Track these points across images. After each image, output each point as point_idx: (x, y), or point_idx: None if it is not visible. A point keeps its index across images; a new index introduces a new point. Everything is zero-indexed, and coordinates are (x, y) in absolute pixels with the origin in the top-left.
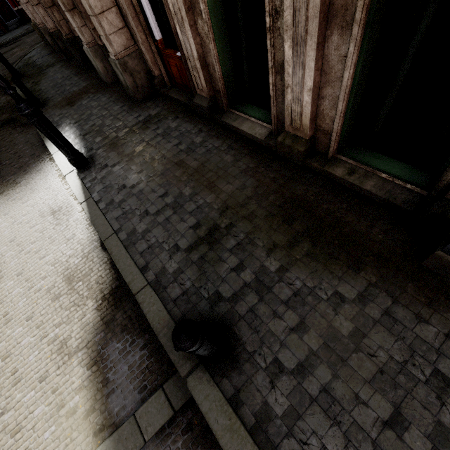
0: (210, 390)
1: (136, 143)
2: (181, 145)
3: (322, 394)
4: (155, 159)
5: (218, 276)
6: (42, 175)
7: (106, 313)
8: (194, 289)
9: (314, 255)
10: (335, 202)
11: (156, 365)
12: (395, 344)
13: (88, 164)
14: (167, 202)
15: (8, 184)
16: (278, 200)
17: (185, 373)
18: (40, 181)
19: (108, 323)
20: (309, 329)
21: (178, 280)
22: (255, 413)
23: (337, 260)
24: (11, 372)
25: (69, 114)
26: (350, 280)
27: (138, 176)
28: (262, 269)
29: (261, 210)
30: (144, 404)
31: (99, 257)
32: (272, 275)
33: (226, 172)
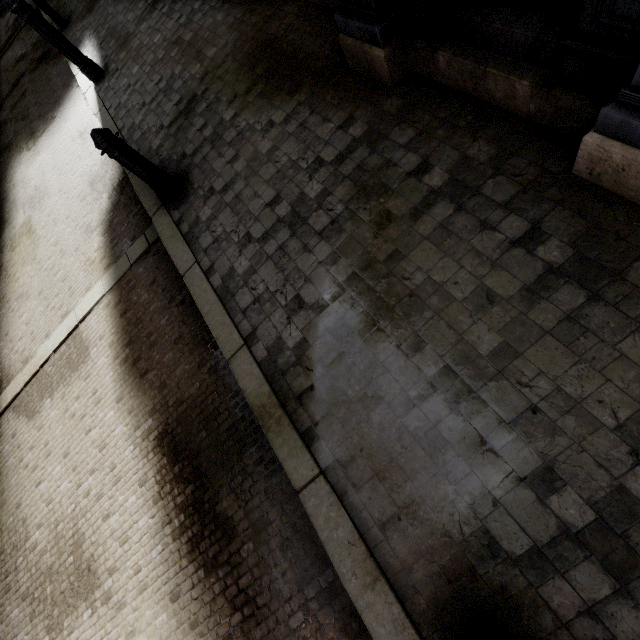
0: (165, 219)
1: (143, 34)
2: (181, 19)
3: (234, 200)
4: (157, 46)
5: (187, 140)
6: (72, 103)
7: (115, 199)
8: (168, 156)
9: (264, 93)
10: (301, 29)
11: (143, 222)
12: (297, 148)
13: (103, 74)
14: (161, 87)
15: (48, 122)
16: (251, 48)
17: (153, 214)
18: (70, 109)
19: (116, 205)
20: (239, 158)
21: (159, 154)
22: (190, 224)
23: (280, 91)
24: (60, 251)
25: (89, 24)
26: (284, 106)
27: (141, 70)
28: (220, 122)
29: (234, 65)
30: (132, 245)
31: (112, 160)
32: (226, 124)
33: (214, 34)
